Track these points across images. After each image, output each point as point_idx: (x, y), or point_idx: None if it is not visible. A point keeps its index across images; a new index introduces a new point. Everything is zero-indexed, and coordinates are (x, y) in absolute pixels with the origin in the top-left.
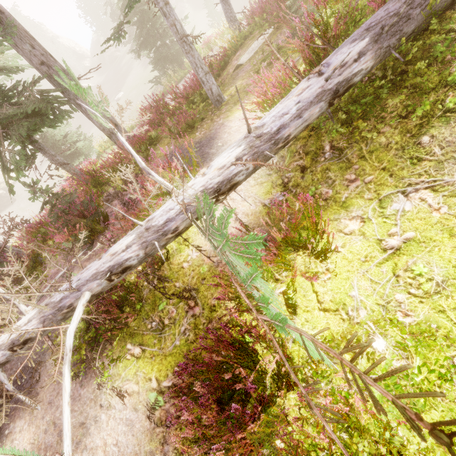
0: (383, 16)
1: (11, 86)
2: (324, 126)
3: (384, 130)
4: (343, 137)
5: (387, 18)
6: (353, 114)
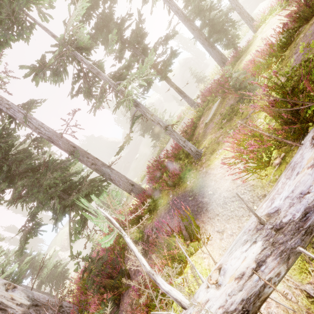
0: None
1: (78, 180)
2: None
3: None
4: None
5: None
6: None
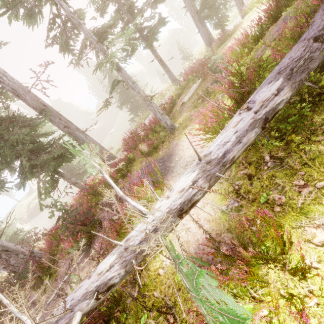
0: (289, 62)
1: (48, 142)
2: (260, 141)
3: (318, 139)
4: (280, 148)
5: (293, 63)
6: (284, 130)
